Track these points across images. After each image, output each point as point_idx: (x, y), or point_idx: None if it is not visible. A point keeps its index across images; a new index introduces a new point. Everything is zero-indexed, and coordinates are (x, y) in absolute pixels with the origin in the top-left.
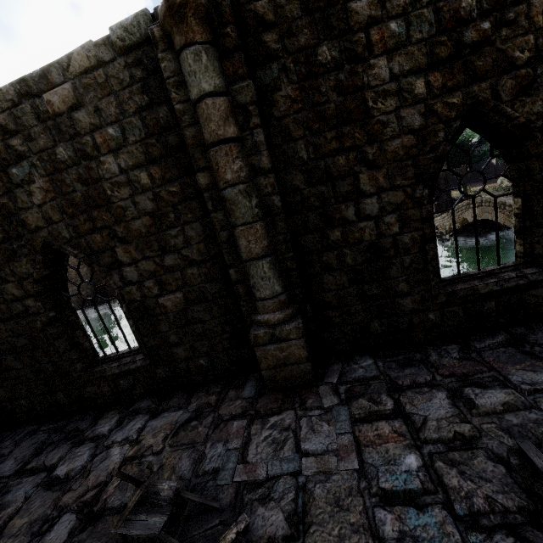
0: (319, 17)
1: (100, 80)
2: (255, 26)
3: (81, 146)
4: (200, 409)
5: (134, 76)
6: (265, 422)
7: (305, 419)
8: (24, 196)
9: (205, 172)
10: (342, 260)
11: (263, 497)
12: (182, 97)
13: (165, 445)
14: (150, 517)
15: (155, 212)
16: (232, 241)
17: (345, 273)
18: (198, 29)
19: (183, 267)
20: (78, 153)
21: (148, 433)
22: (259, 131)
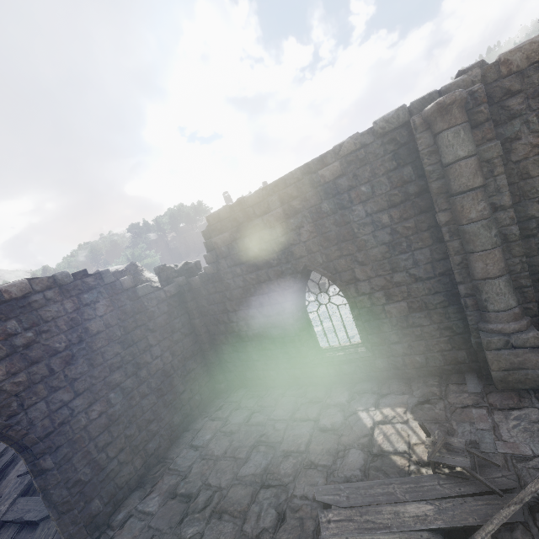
0: None
1: (360, 156)
2: (500, 97)
3: (339, 201)
4: (426, 396)
5: (387, 150)
6: (506, 413)
7: None
8: (295, 236)
9: (446, 212)
10: None
11: (537, 467)
12: (433, 161)
13: (409, 418)
14: (454, 457)
15: (390, 242)
16: (465, 263)
17: None
18: (459, 115)
19: (409, 283)
20: (336, 206)
21: (385, 408)
22: (502, 177)
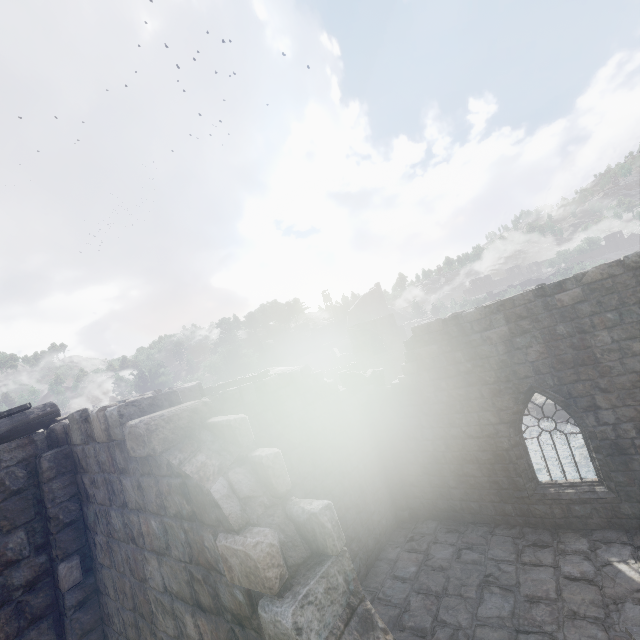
0: None
1: (607, 285)
2: None
3: (578, 325)
4: None
5: (639, 282)
6: None
7: None
8: (520, 355)
9: None
10: None
11: None
12: None
13: None
14: None
15: None
16: None
17: None
18: None
19: None
20: (575, 330)
21: None
22: None
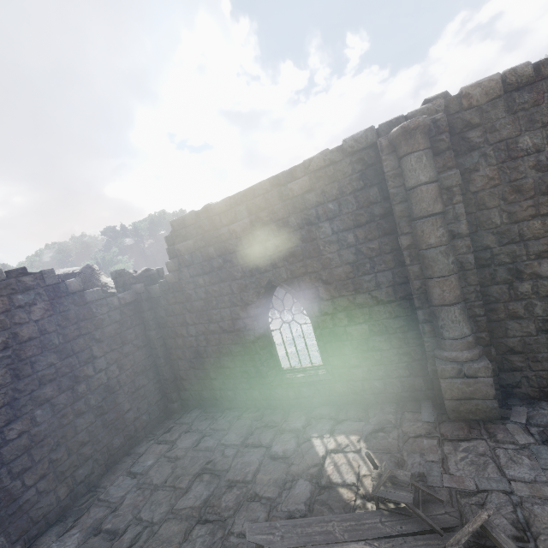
0: (522, 115)
1: (329, 173)
2: (461, 128)
3: (306, 216)
4: (382, 423)
5: (355, 169)
6: (456, 445)
7: (501, 450)
8: (261, 249)
9: (408, 236)
10: (530, 310)
11: (480, 504)
12: (397, 184)
13: (362, 447)
14: (398, 492)
15: (355, 262)
16: (424, 288)
17: (533, 322)
18: (422, 141)
19: (371, 305)
20: (304, 221)
21: (340, 435)
22: (460, 205)
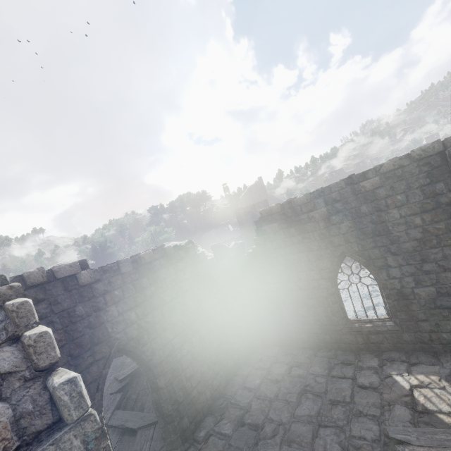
0: None
1: (398, 174)
2: None
3: (376, 205)
4: None
5: (422, 170)
6: None
7: None
8: (335, 229)
9: None
10: None
11: None
12: None
13: (445, 385)
14: None
15: (422, 239)
16: None
17: None
18: None
19: (438, 272)
20: (374, 209)
21: (419, 374)
22: None
